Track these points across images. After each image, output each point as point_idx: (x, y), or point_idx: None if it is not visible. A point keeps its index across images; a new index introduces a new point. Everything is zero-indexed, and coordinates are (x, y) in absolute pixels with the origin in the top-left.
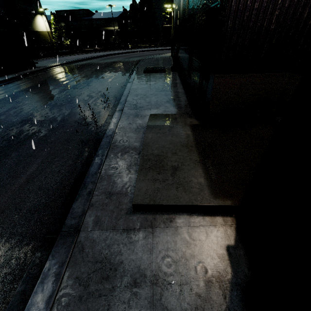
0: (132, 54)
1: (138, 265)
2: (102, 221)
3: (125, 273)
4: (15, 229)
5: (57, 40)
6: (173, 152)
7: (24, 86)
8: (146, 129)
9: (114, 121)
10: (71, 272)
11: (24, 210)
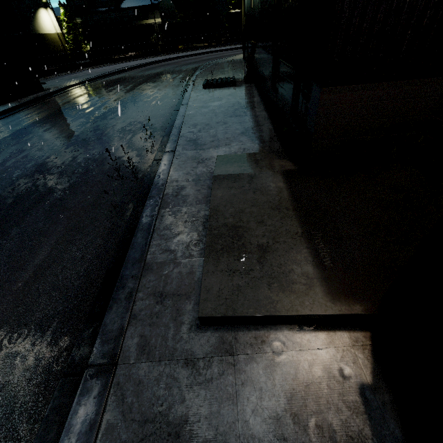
0: (184, 59)
1: (214, 426)
2: (152, 346)
3: (193, 442)
4: (19, 358)
5: (72, 45)
6: (258, 220)
7: (28, 120)
8: (213, 181)
9: (163, 171)
10: (105, 441)
11: (32, 326)
